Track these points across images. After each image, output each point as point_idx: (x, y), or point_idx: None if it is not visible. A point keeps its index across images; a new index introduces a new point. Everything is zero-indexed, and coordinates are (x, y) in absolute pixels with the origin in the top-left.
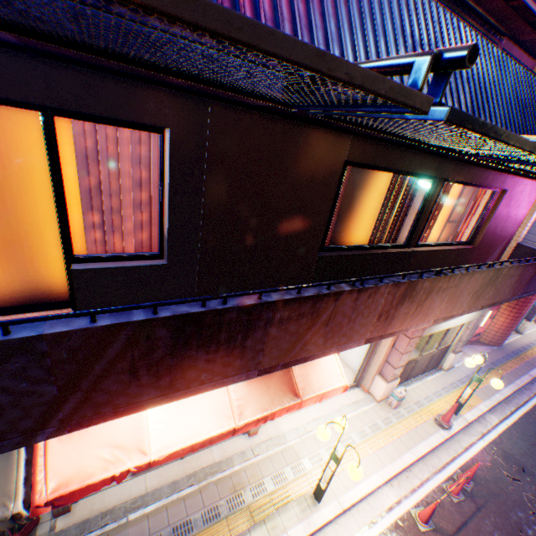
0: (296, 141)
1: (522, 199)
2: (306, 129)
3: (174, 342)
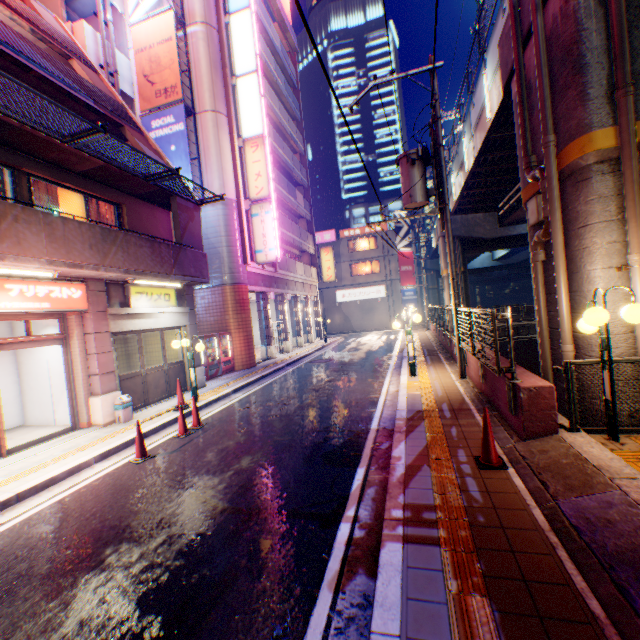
0: None
1: (155, 219)
2: None
3: None
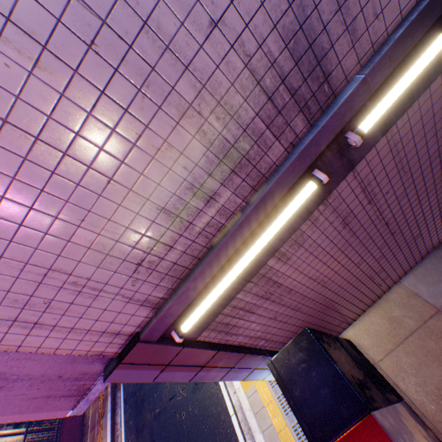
0: None
1: None
2: None
3: None
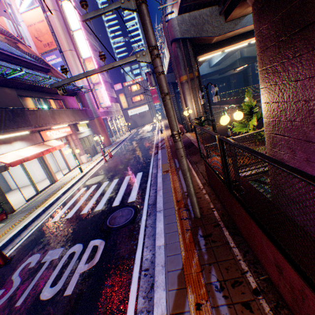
0: (4, 91)
1: (72, 101)
2: (4, 88)
3: (13, 116)
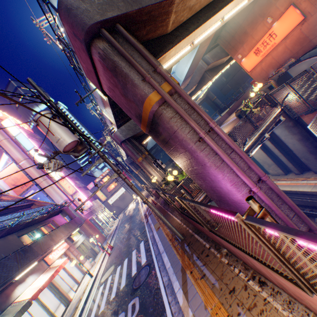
0: (7, 238)
1: (59, 218)
2: (7, 236)
3: (24, 253)
